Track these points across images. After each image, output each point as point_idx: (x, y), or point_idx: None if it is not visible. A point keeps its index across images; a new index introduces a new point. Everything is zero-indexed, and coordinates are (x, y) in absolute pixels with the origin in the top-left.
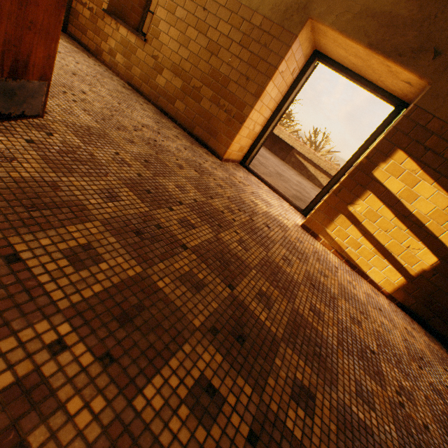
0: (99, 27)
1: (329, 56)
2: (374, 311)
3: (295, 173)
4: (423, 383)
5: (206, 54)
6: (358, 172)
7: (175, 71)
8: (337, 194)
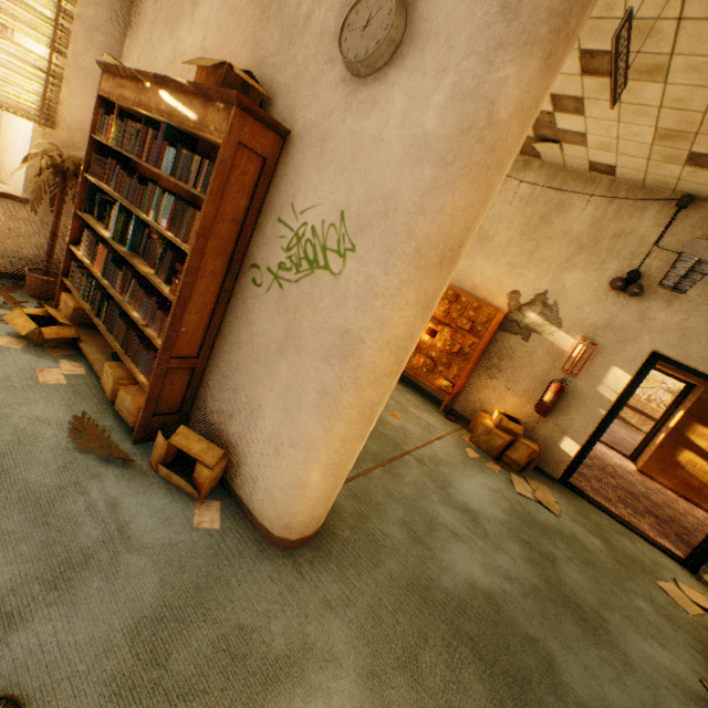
0: None
1: None
2: None
3: None
4: None
5: None
6: (672, 434)
7: None
8: (661, 448)
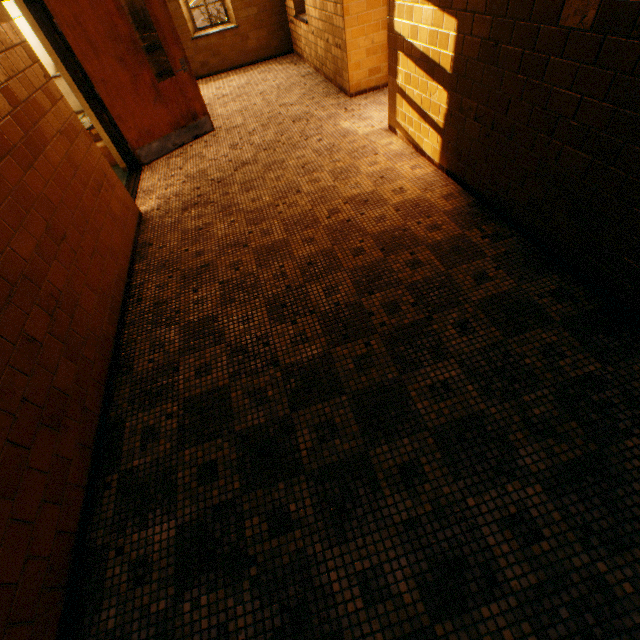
0: (297, 34)
1: None
2: (367, 178)
3: None
4: (327, 207)
5: (321, 4)
6: (389, 38)
7: (319, 36)
8: (389, 74)
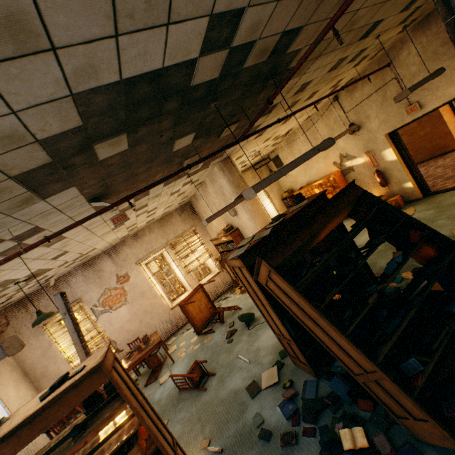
0: None
1: None
2: None
3: None
4: None
5: (409, 138)
6: None
7: None
8: None
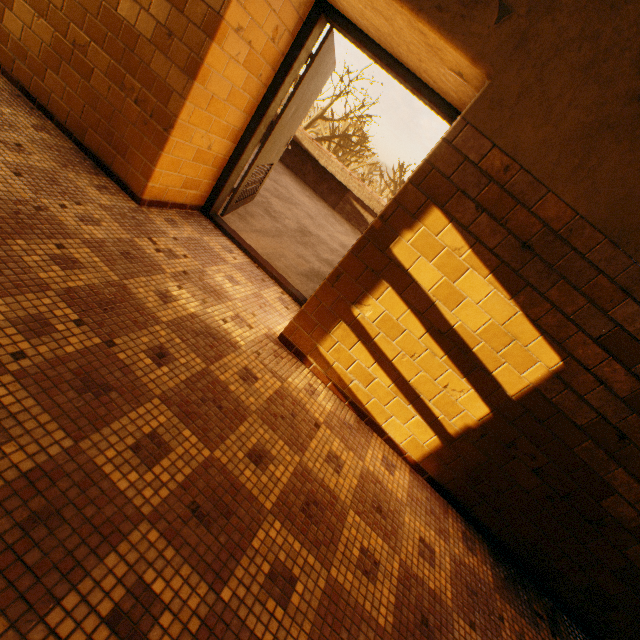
0: None
1: (342, 12)
2: (362, 520)
3: (348, 229)
4: None
5: None
6: (367, 245)
7: (36, 5)
8: (335, 285)
